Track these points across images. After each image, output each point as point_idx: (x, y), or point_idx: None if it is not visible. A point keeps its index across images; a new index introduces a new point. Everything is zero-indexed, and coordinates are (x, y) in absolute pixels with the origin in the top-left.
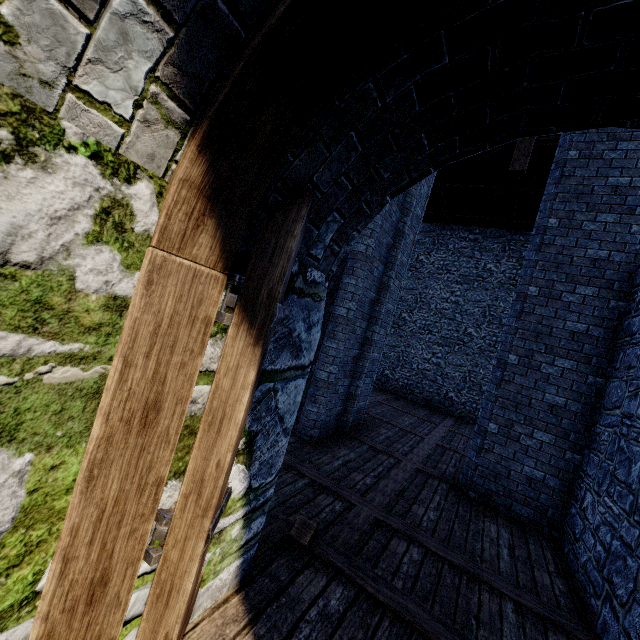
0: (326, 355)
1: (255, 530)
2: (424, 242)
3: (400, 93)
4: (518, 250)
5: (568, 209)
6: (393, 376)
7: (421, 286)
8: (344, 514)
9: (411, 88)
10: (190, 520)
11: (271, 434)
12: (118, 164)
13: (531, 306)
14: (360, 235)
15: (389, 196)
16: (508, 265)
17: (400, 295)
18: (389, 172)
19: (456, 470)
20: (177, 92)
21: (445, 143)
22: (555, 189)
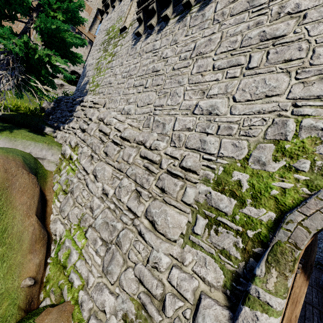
0: None
1: None
2: None
3: None
4: None
5: None
6: None
7: None
8: None
9: None
10: None
11: None
12: None
13: None
14: None
15: None
16: None
17: None
18: None
19: (318, 300)
20: None
21: None
22: None
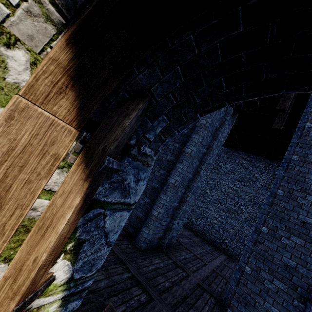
0: (159, 202)
1: (70, 309)
2: (223, 156)
3: (210, 47)
4: (273, 170)
5: (304, 152)
6: (196, 222)
7: (218, 178)
8: (145, 304)
9: (217, 45)
10: (2, 299)
11: (96, 243)
12: (1, 32)
13: (278, 201)
14: (189, 144)
15: (199, 114)
16: (267, 177)
17: (207, 180)
18: (200, 99)
19: (222, 290)
20: (57, 2)
21: (236, 87)
22: (297, 140)
